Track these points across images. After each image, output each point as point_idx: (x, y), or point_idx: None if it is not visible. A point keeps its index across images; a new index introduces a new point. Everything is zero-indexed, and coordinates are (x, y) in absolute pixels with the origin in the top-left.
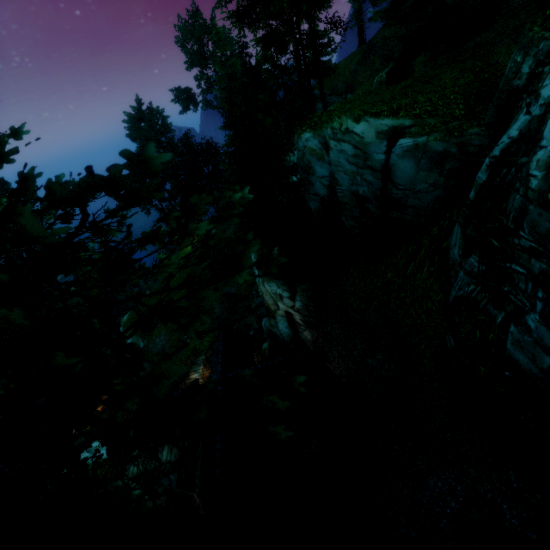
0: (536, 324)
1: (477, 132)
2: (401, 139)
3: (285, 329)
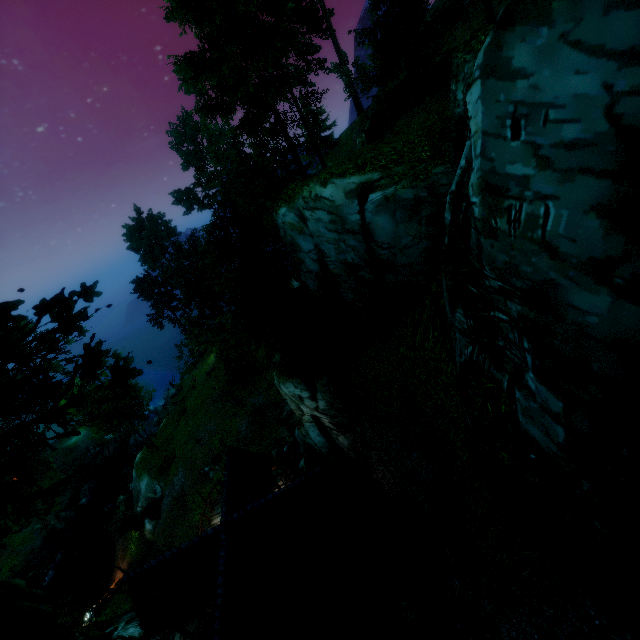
0: (535, 384)
1: (442, 171)
2: (371, 194)
3: (318, 438)
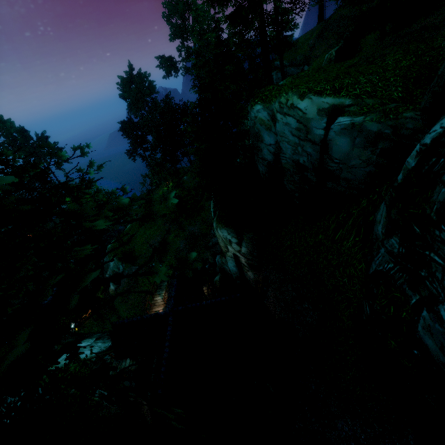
0: None
1: (412, 116)
2: (340, 117)
3: (233, 267)
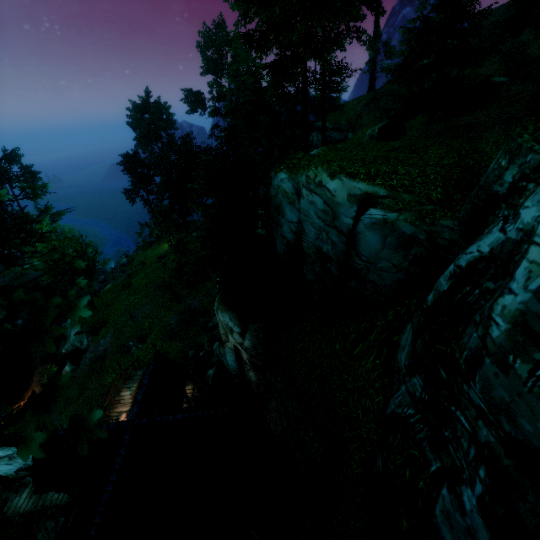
0: (472, 507)
1: (449, 225)
2: (372, 209)
3: (232, 362)
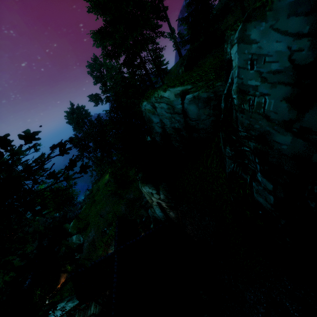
0: (261, 178)
1: (220, 84)
2: (187, 95)
3: (160, 213)
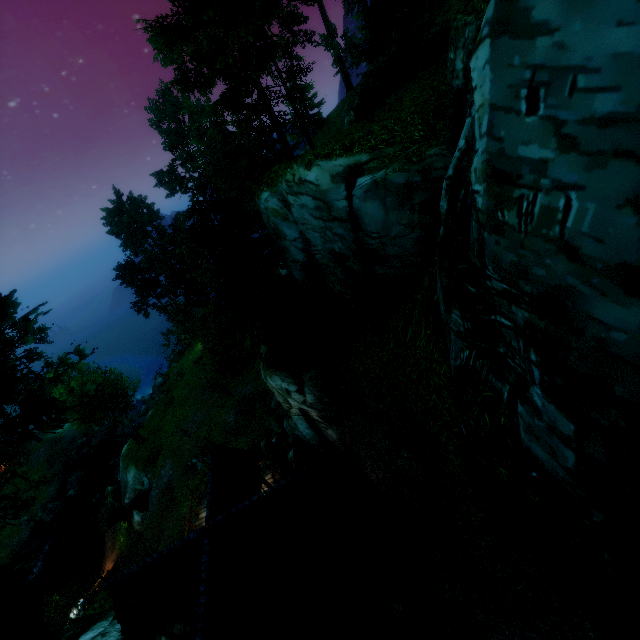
0: (542, 400)
1: (437, 152)
2: (359, 178)
3: (306, 430)
